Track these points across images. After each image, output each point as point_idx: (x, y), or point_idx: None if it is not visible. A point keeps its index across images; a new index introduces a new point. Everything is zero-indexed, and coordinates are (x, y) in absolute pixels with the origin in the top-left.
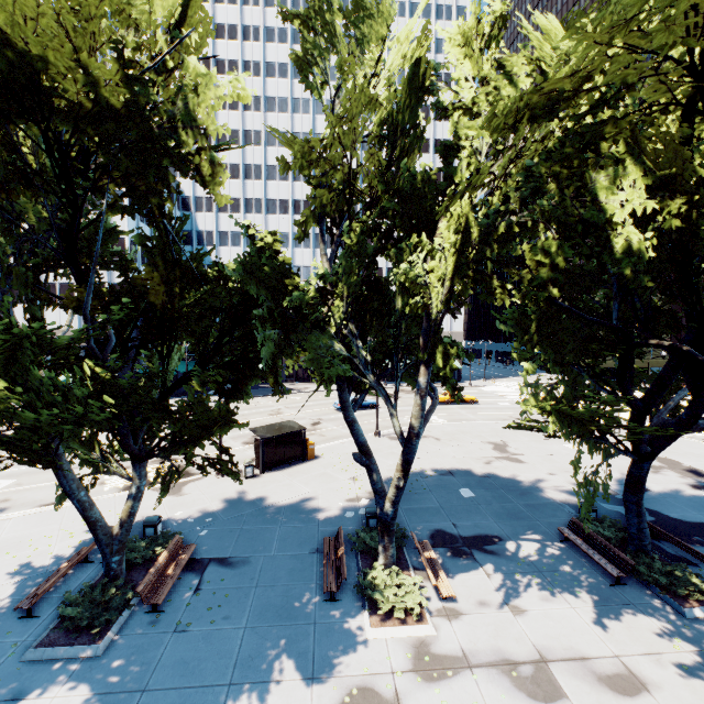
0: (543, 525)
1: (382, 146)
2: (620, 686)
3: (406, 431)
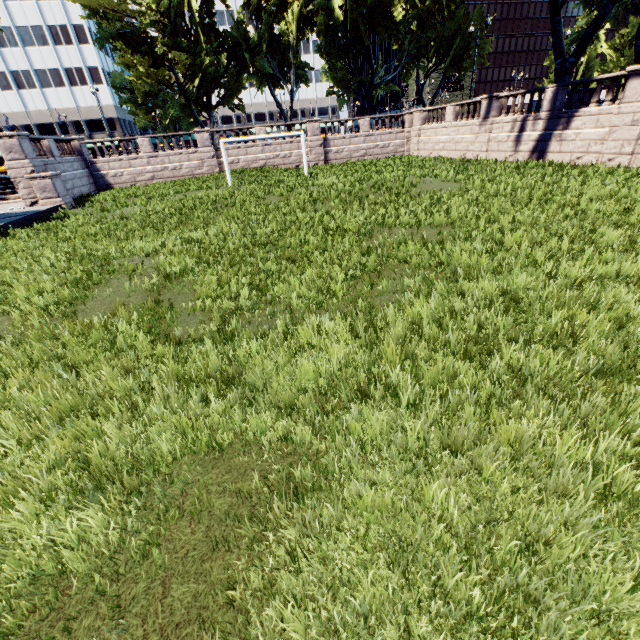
0: None
1: None
2: None
3: None
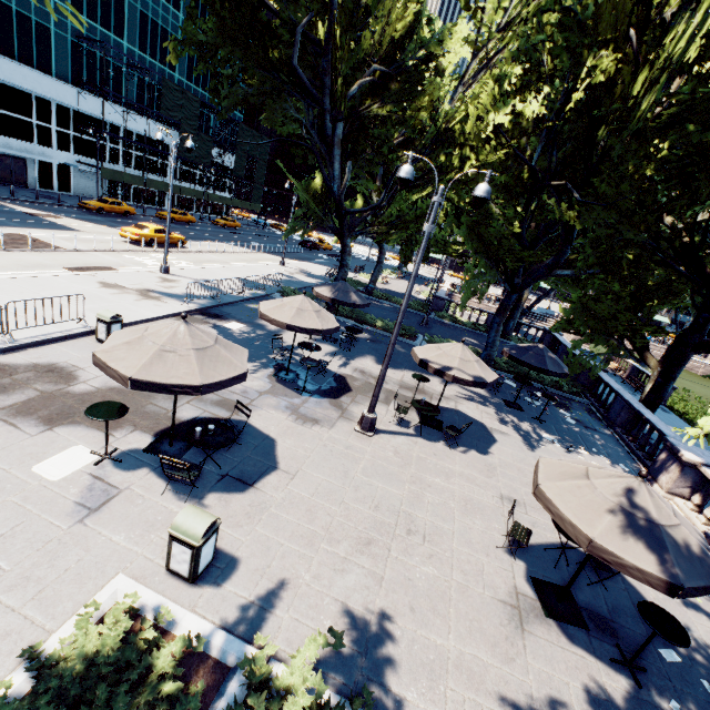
0: None
1: None
2: None
3: None
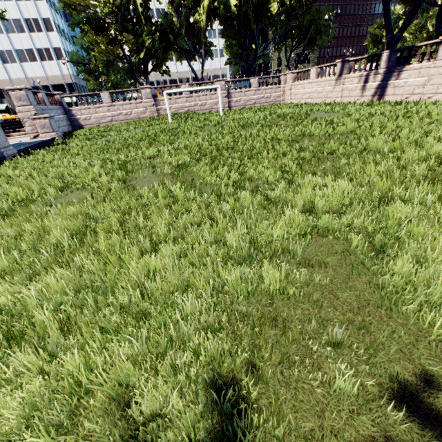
0: None
1: None
2: None
3: None
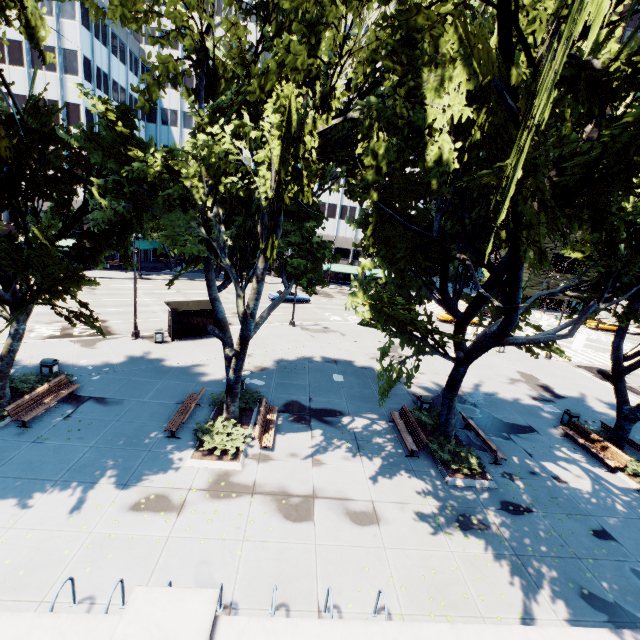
0: (385, 409)
1: (247, 16)
2: (360, 519)
3: (320, 325)
